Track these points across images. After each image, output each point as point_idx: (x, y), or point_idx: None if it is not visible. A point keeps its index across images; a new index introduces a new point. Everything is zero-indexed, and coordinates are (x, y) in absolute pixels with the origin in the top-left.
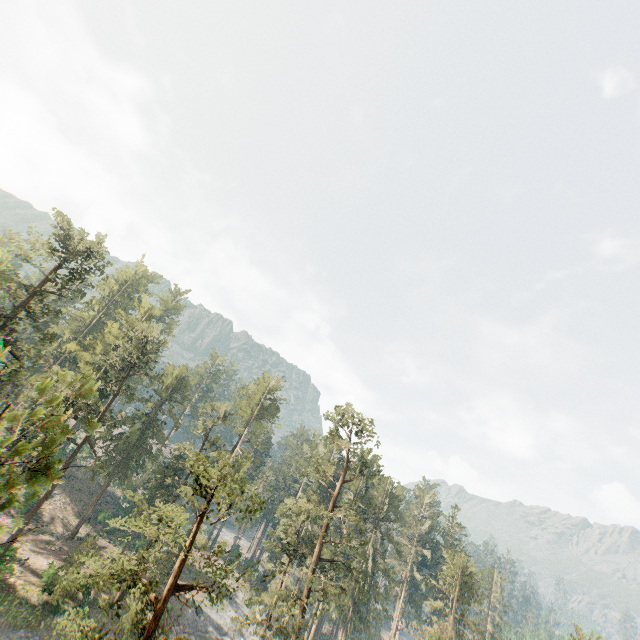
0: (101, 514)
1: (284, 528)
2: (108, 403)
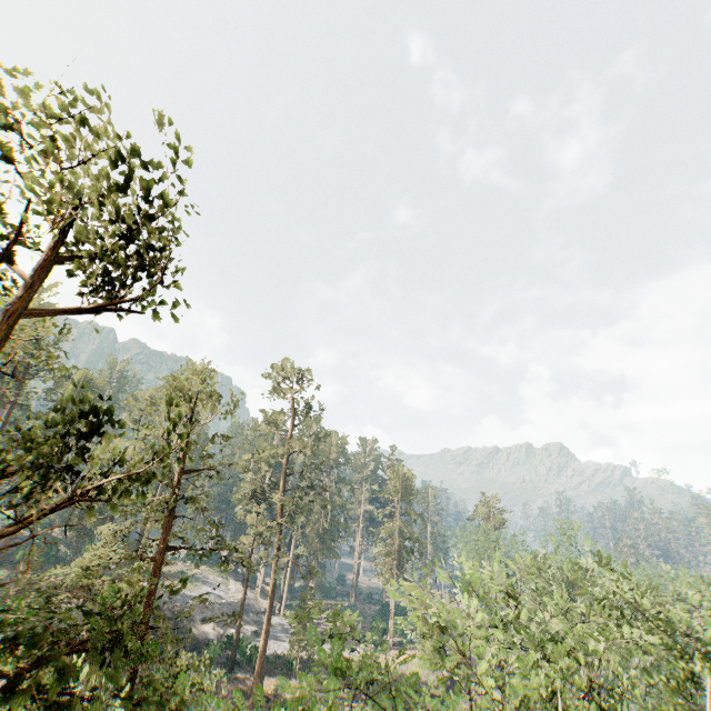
0: (20, 552)
1: (247, 485)
2: (7, 413)
